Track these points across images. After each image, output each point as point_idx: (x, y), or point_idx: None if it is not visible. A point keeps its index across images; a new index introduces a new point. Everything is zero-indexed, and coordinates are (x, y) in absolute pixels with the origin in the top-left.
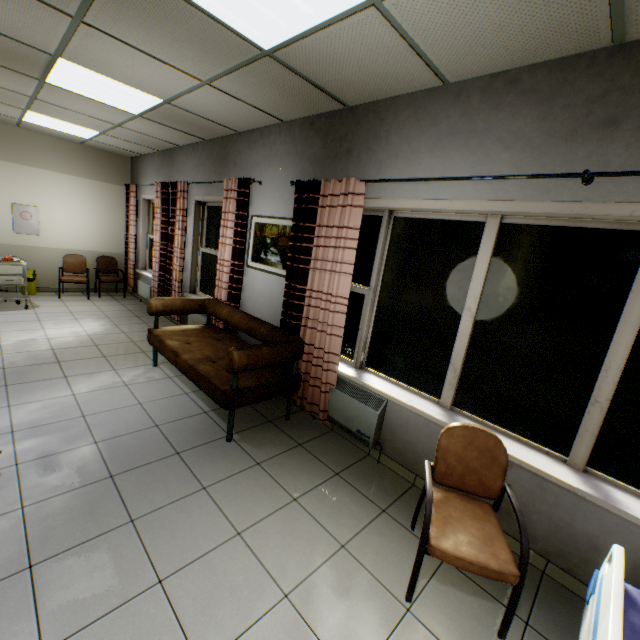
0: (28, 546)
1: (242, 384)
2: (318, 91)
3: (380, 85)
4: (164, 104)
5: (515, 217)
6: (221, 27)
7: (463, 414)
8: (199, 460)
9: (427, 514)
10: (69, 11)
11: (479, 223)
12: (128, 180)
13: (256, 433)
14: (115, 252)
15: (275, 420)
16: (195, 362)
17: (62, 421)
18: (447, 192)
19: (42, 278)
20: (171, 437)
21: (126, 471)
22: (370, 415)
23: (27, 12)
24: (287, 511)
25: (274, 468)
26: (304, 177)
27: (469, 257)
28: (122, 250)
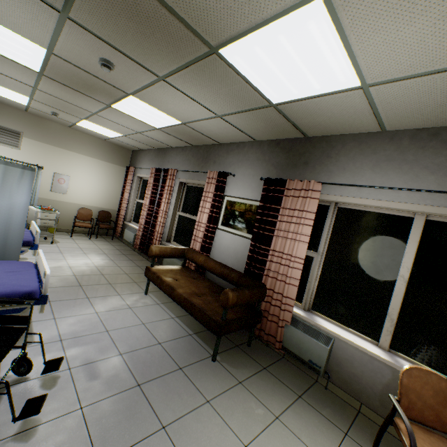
0: (92, 445)
1: (227, 316)
2: (292, 127)
3: (337, 127)
4: (180, 124)
5: (437, 216)
6: (253, 90)
7: (399, 355)
8: (197, 376)
9: (413, 445)
10: (159, 74)
11: (407, 217)
12: (128, 163)
13: (230, 355)
14: (111, 208)
15: (240, 345)
16: (188, 295)
17: (93, 334)
18: (385, 196)
19: (61, 222)
20: (172, 354)
21: (148, 381)
22: (321, 349)
23: (131, 72)
24: (275, 428)
25: (253, 387)
26: (269, 175)
27: (400, 239)
28: (115, 207)
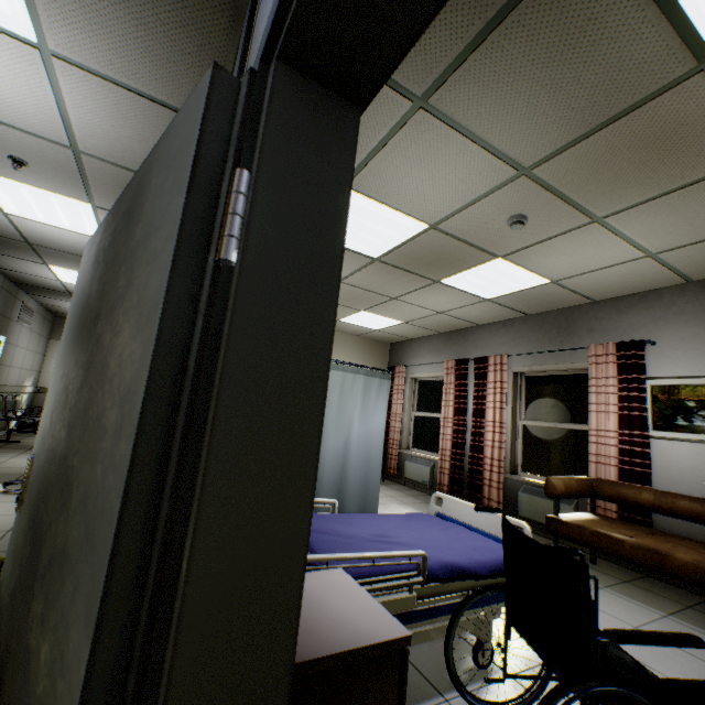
0: None
1: None
2: None
3: None
4: (543, 284)
5: None
6: None
7: None
8: None
9: None
10: (600, 214)
11: None
12: (386, 363)
13: None
14: None
15: None
16: None
17: None
18: None
19: None
20: None
21: None
22: None
23: (546, 223)
24: None
25: None
26: None
27: None
28: None
